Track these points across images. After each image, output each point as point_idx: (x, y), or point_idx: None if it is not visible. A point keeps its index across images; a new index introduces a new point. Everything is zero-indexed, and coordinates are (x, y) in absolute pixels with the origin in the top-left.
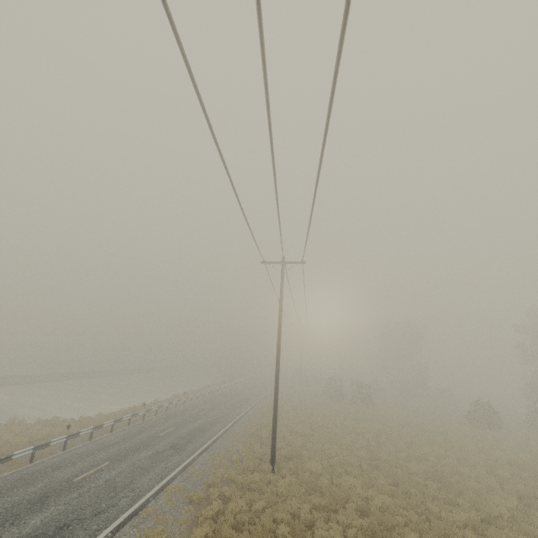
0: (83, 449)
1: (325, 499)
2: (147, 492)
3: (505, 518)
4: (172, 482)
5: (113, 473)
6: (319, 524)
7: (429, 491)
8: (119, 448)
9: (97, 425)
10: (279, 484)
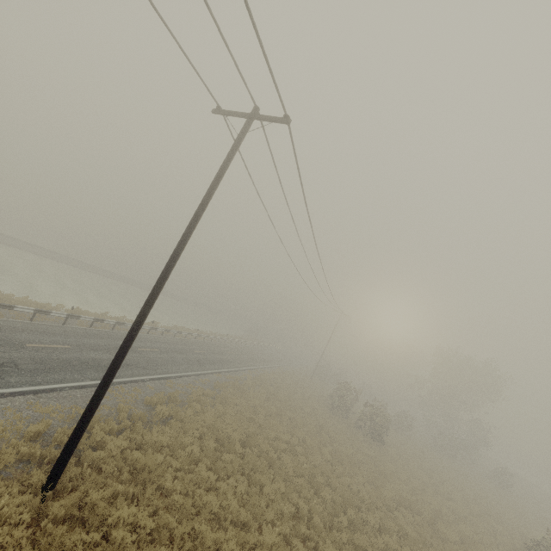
0: None
1: None
2: None
3: None
4: None
5: None
6: None
7: None
8: None
9: None
10: None
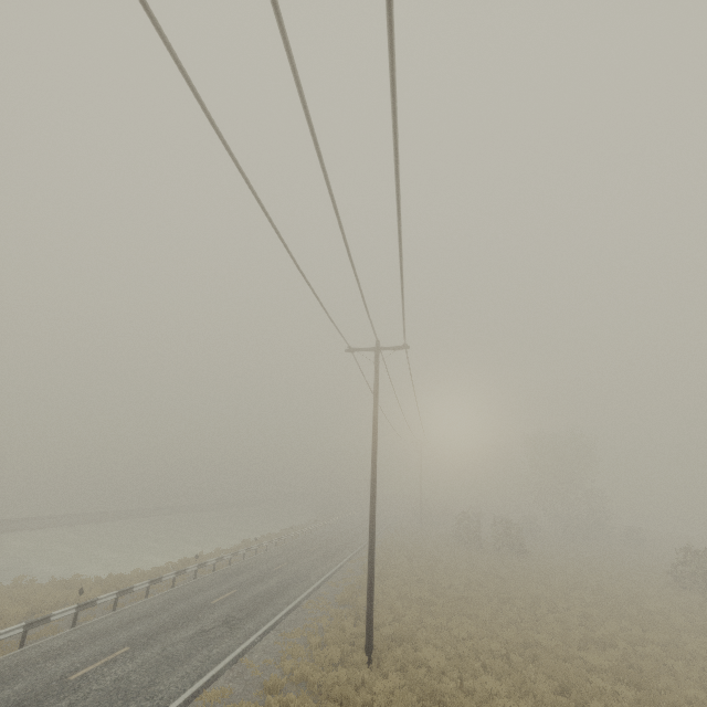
0: (99, 625)
1: None
2: (172, 700)
3: None
4: (215, 681)
5: (130, 667)
6: None
7: (622, 704)
8: (150, 624)
9: (124, 589)
10: (376, 689)
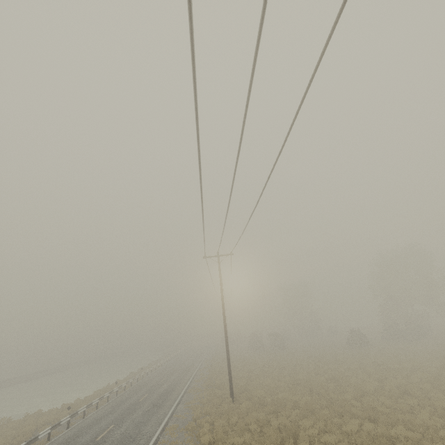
0: (85, 423)
1: (272, 406)
2: (155, 433)
3: (371, 391)
4: (167, 425)
5: (123, 429)
6: (273, 419)
7: (331, 389)
8: (114, 415)
9: (89, 404)
10: (241, 407)
